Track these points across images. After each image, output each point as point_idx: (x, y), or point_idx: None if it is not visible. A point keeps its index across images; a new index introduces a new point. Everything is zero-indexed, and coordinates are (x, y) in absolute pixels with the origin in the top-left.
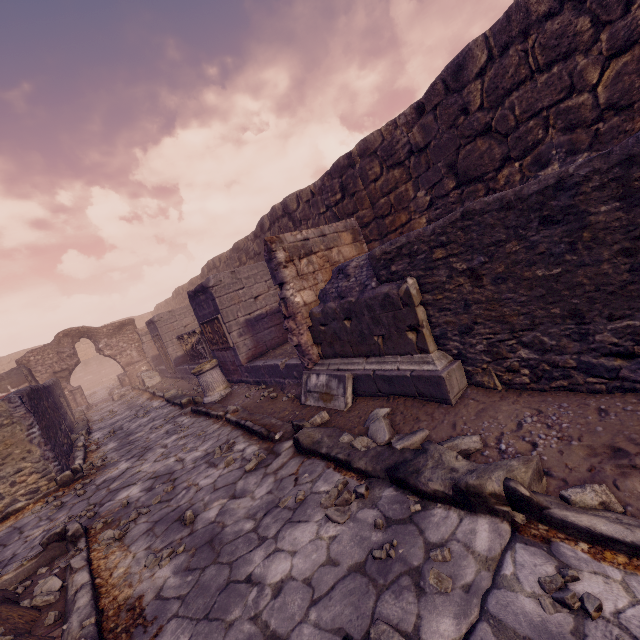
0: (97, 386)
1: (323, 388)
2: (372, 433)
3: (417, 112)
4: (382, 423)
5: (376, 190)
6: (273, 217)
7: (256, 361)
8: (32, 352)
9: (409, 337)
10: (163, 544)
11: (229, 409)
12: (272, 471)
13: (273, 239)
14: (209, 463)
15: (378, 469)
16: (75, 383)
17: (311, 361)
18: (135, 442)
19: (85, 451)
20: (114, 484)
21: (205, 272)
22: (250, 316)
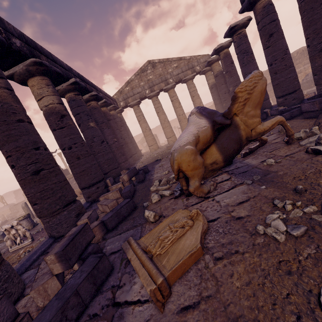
0: None
1: None
2: None
3: None
4: None
5: None
6: None
7: None
8: (210, 107)
9: None
10: None
11: None
12: None
13: None
14: None
15: None
16: None
17: None
18: None
19: None
20: None
21: None
22: None
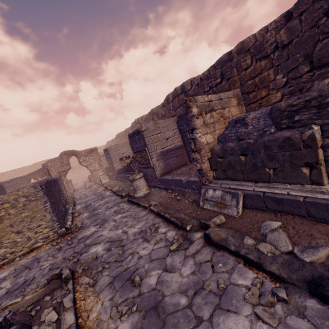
0: (78, 180)
1: (218, 199)
2: (271, 241)
3: (285, 19)
4: (282, 235)
5: (246, 75)
6: (175, 94)
7: (166, 176)
8: (49, 161)
9: (303, 171)
10: (121, 299)
11: (151, 203)
12: (190, 254)
13: (191, 99)
14: (143, 238)
15: (294, 278)
16: (68, 177)
17: (207, 180)
18: (98, 215)
19: (72, 216)
20: (88, 241)
21: (133, 125)
22: (163, 149)
